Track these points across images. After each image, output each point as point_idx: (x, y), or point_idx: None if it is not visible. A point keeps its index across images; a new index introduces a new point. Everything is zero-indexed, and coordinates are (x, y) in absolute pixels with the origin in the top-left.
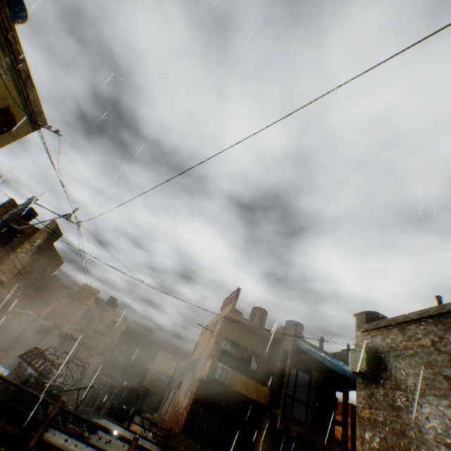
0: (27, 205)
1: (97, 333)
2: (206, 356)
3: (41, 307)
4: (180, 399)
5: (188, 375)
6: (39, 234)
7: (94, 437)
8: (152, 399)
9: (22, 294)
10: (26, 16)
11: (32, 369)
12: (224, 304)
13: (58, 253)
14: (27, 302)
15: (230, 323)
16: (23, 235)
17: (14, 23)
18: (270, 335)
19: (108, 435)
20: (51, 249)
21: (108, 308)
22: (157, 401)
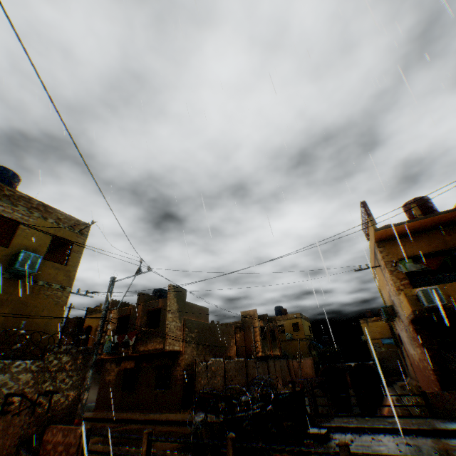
0: (110, 288)
1: (290, 342)
2: (394, 294)
3: (225, 350)
4: (410, 353)
5: (397, 325)
6: (168, 302)
7: (329, 447)
8: (390, 367)
9: (200, 351)
10: (14, 173)
11: (202, 415)
12: (364, 231)
13: (197, 305)
14: (211, 354)
15: (388, 242)
16: (161, 310)
17: (0, 182)
18: (455, 214)
19: (348, 435)
20: (188, 306)
21: (280, 317)
22: (397, 366)
